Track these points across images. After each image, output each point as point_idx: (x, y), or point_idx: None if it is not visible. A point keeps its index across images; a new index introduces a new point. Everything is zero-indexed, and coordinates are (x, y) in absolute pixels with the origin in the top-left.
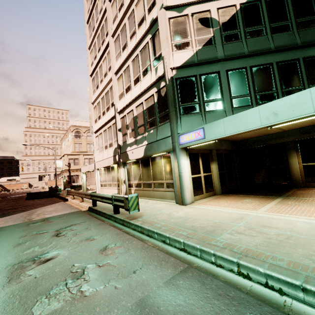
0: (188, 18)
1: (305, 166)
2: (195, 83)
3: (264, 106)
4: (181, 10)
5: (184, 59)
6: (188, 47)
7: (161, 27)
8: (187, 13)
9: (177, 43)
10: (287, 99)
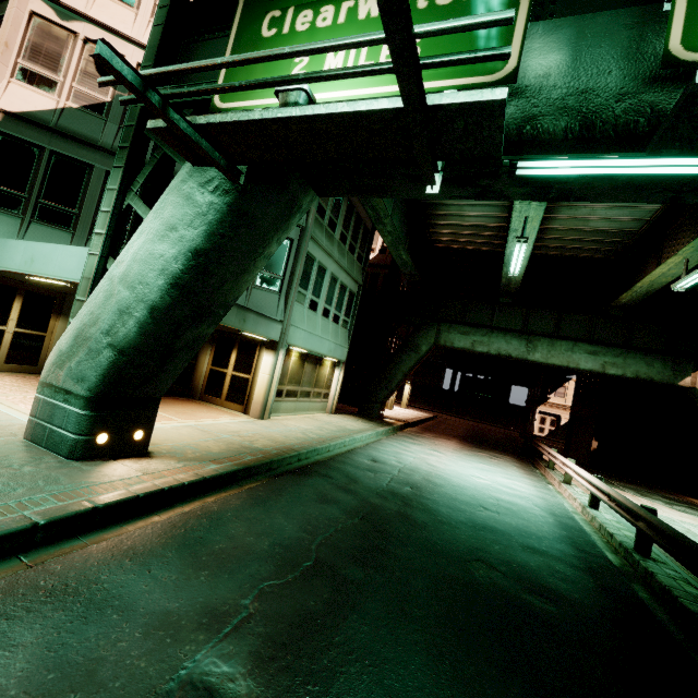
0: (75, 42)
1: (212, 370)
2: (35, 160)
3: (31, 244)
4: (68, 17)
5: (30, 106)
6: (52, 90)
7: (8, 16)
8: (78, 30)
9: (31, 69)
10: (46, 247)
